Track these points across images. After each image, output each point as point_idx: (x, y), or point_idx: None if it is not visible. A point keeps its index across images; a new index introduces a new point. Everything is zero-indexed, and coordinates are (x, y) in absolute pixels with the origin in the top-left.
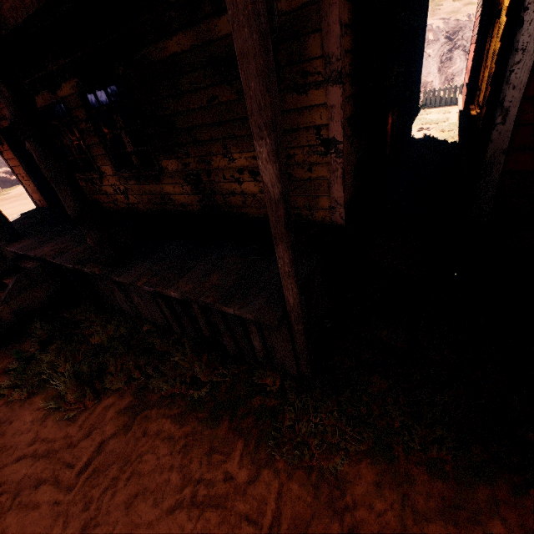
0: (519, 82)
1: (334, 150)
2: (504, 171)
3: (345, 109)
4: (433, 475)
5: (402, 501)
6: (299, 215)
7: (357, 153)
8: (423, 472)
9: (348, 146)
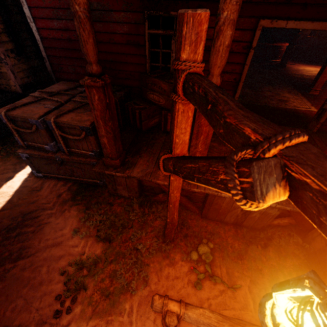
0: (43, 50)
1: (3, 62)
2: (56, 78)
3: (5, 46)
4: (17, 159)
5: (3, 164)
6: (6, 88)
7: (29, 65)
8: (15, 159)
9: (15, 61)
